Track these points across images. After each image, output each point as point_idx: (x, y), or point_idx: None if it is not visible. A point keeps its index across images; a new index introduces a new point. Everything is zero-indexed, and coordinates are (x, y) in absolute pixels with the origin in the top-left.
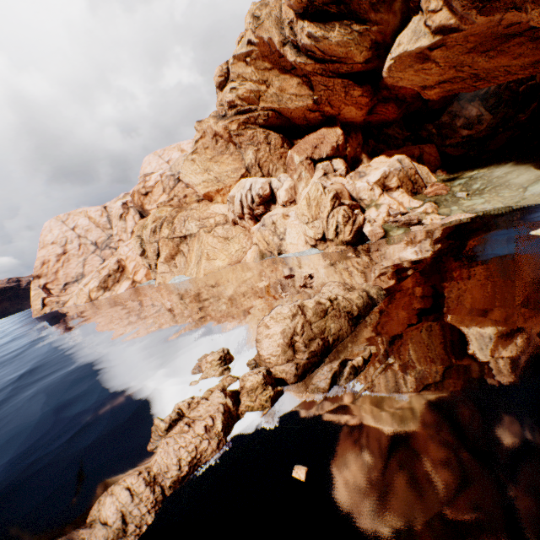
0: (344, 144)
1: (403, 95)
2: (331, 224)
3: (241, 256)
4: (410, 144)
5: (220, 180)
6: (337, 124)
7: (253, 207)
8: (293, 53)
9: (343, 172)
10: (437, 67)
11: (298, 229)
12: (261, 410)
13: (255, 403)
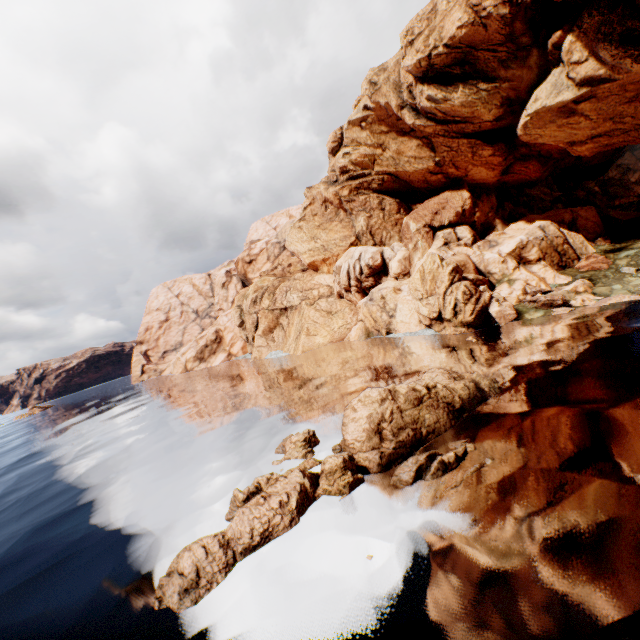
0: (472, 209)
1: (548, 151)
2: (448, 302)
3: (345, 334)
4: (560, 207)
5: (327, 249)
6: (464, 186)
7: (361, 279)
8: (411, 116)
9: (469, 241)
10: (587, 120)
11: (411, 305)
12: (338, 496)
13: (332, 487)
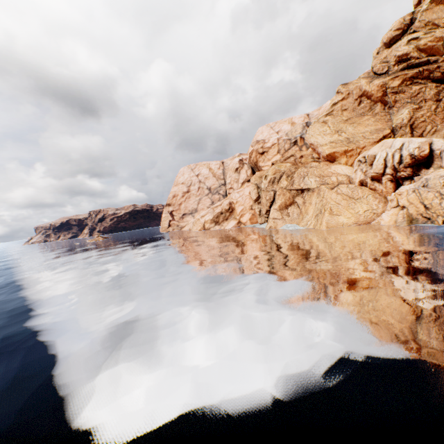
0: None
1: None
2: None
3: (371, 218)
4: None
5: (352, 141)
6: None
7: (398, 169)
8: None
9: None
10: None
11: None
12: None
13: None
